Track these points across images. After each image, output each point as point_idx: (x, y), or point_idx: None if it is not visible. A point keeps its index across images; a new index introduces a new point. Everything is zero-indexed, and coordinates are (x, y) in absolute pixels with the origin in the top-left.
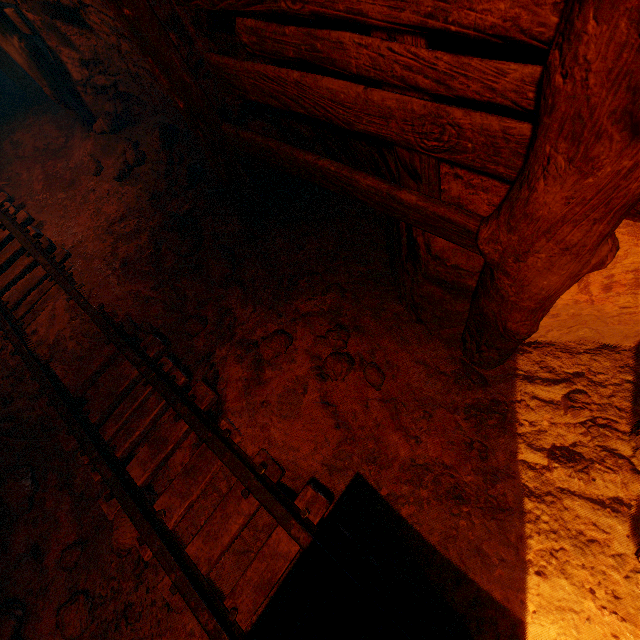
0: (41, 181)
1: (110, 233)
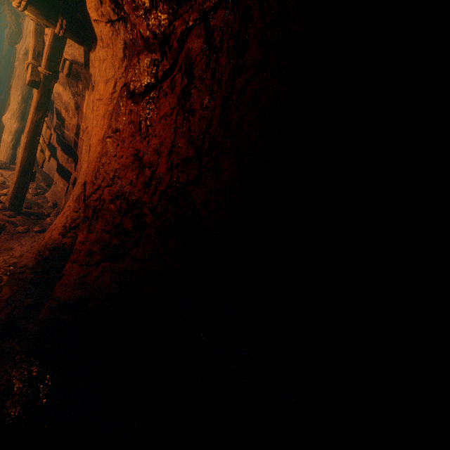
0: None
1: None
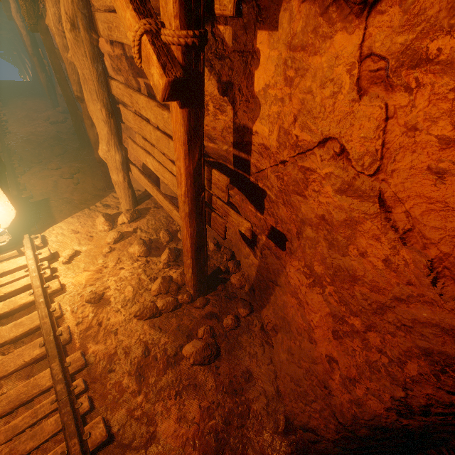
0: (23, 115)
1: (32, 133)
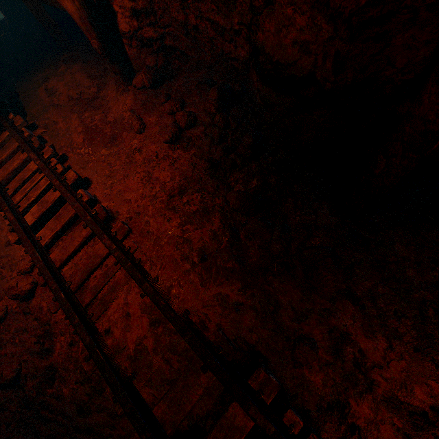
0: (80, 133)
1: (172, 209)
